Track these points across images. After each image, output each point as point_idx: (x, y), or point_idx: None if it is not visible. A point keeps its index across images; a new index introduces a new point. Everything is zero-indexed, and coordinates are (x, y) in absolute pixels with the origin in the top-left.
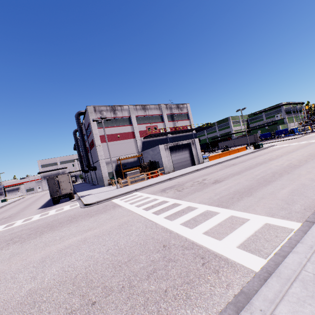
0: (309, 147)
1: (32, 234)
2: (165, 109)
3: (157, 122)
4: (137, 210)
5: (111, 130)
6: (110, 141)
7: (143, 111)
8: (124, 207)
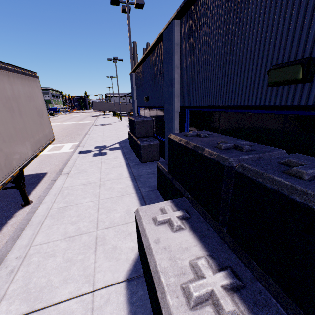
0: (81, 116)
1: None
2: None
3: None
4: None
5: None
6: None
7: None
8: None
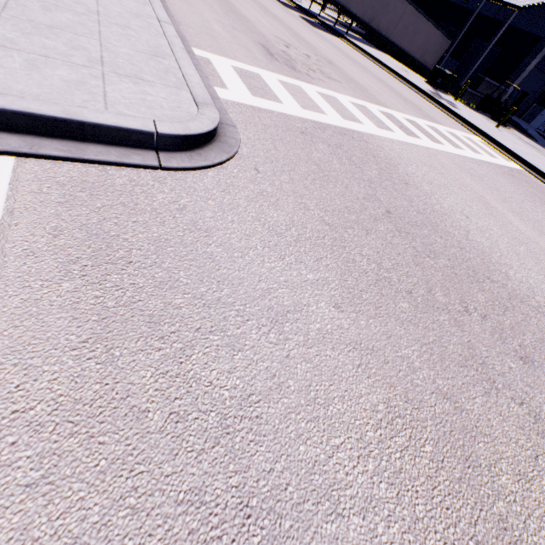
0: None
1: (527, 346)
2: None
3: None
4: (411, 140)
5: None
6: None
7: None
8: (379, 136)
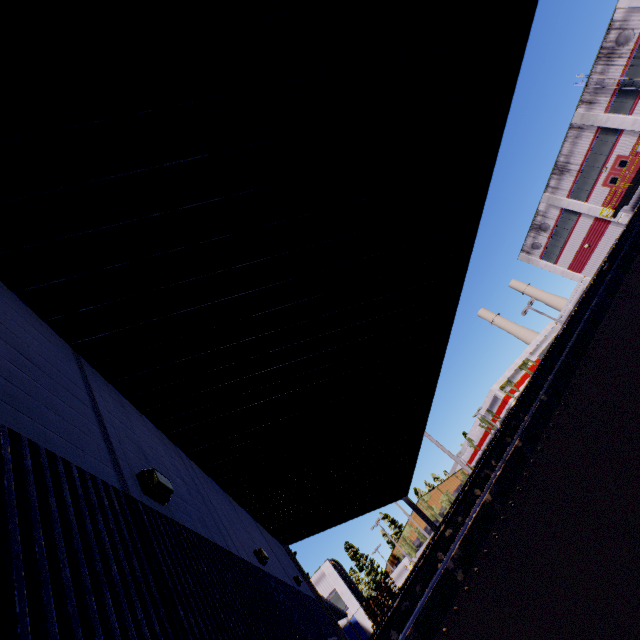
0: None
1: None
2: (589, 110)
3: (610, 152)
4: None
5: (568, 250)
6: (586, 262)
7: (565, 176)
8: None
